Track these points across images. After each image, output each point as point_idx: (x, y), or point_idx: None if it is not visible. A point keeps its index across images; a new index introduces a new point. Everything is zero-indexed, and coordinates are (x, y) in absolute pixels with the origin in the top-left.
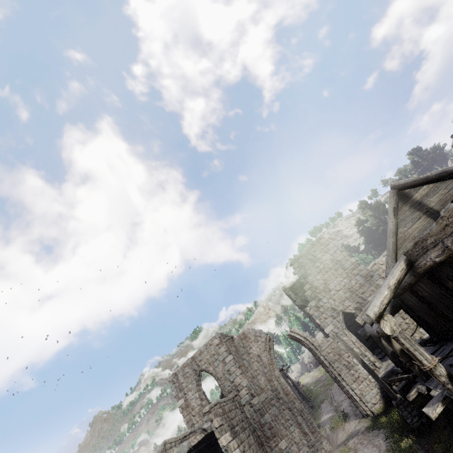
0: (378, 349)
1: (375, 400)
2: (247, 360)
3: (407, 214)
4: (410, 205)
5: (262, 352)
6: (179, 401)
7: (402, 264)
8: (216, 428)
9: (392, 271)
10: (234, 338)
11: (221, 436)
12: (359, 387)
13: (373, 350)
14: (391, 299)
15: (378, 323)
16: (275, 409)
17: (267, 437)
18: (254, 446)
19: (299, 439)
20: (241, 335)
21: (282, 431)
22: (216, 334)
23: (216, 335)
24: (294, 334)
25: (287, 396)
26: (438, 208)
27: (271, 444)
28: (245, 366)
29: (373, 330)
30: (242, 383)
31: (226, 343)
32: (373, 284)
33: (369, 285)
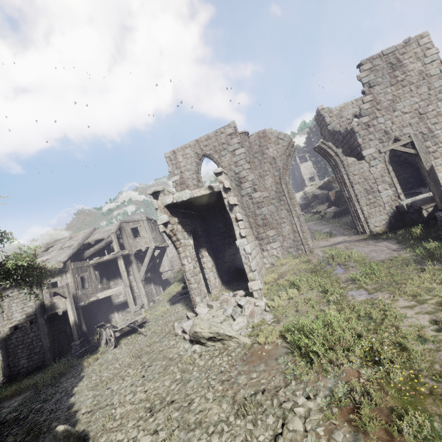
0: None
1: (379, 224)
2: (259, 159)
3: None
4: None
5: (279, 155)
6: (174, 177)
7: None
8: (225, 188)
9: None
10: (251, 134)
11: (228, 197)
12: (369, 210)
13: None
14: None
15: None
16: (273, 207)
17: (257, 224)
18: (248, 224)
19: (287, 234)
20: (260, 133)
21: (273, 224)
22: (232, 123)
23: (231, 124)
24: (324, 146)
25: (291, 200)
26: None
27: (259, 230)
28: (255, 164)
29: None
30: (247, 177)
31: (240, 136)
32: None
33: None
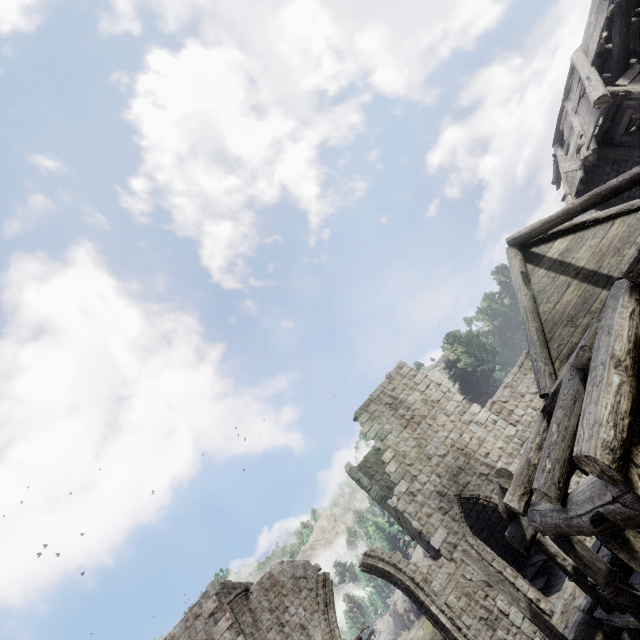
0: (528, 567)
1: None
2: None
3: (545, 281)
4: (547, 267)
5: (310, 615)
6: None
7: (626, 301)
8: None
9: (605, 324)
10: (250, 591)
11: None
12: None
13: (519, 572)
14: (635, 396)
15: (626, 479)
16: None
17: None
18: None
19: None
20: (264, 581)
21: None
22: (211, 586)
23: (210, 588)
24: (372, 560)
25: None
26: (594, 266)
27: None
28: None
29: (570, 517)
30: None
31: (231, 607)
32: (500, 435)
33: (493, 439)
